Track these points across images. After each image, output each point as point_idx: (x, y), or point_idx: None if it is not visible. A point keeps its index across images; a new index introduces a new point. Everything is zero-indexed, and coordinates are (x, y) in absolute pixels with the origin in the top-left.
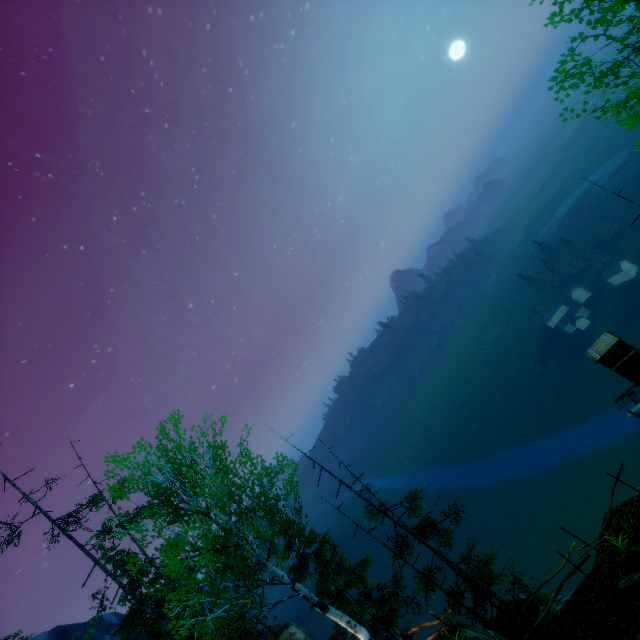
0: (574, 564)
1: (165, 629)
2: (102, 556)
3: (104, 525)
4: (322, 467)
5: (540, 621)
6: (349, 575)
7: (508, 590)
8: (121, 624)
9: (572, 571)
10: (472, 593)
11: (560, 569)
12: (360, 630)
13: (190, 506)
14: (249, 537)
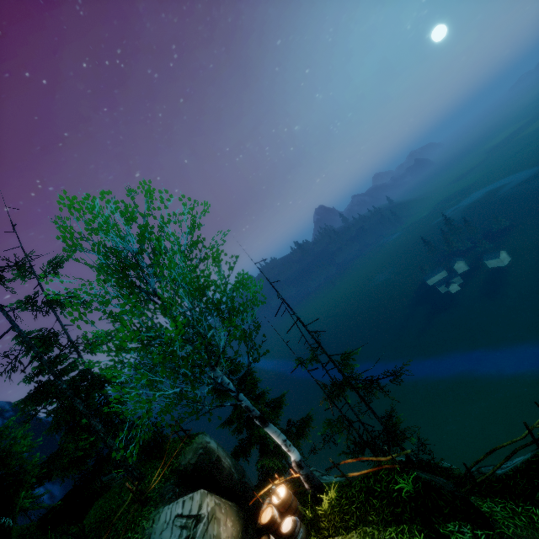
0: (533, 438)
1: (78, 407)
2: (15, 337)
3: (28, 297)
4: (284, 300)
5: (483, 479)
6: (264, 407)
7: (412, 450)
8: (23, 400)
9: (528, 443)
10: (389, 444)
11: (520, 439)
12: (293, 450)
13: (148, 285)
14: (207, 335)
